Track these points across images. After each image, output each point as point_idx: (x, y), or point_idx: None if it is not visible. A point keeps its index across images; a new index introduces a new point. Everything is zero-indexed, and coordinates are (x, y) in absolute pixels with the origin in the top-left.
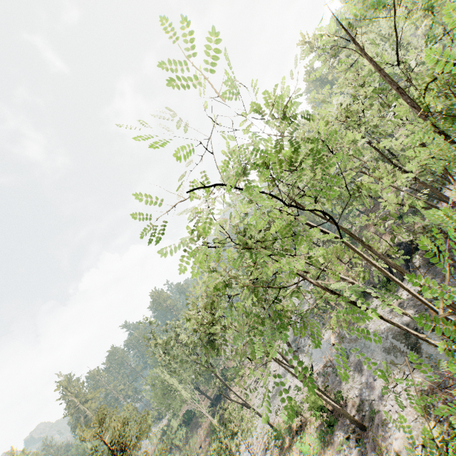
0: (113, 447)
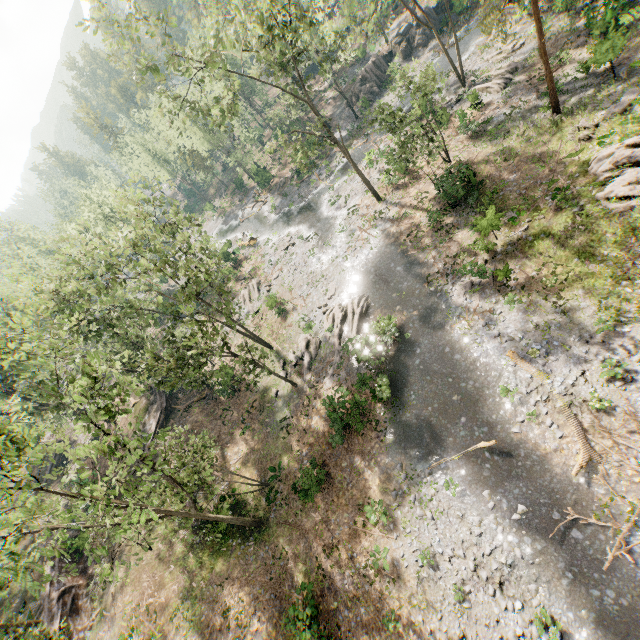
0: None
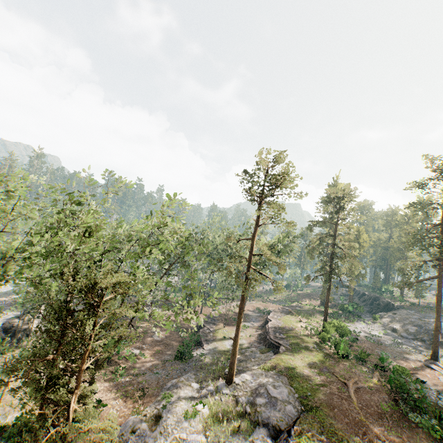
0: None
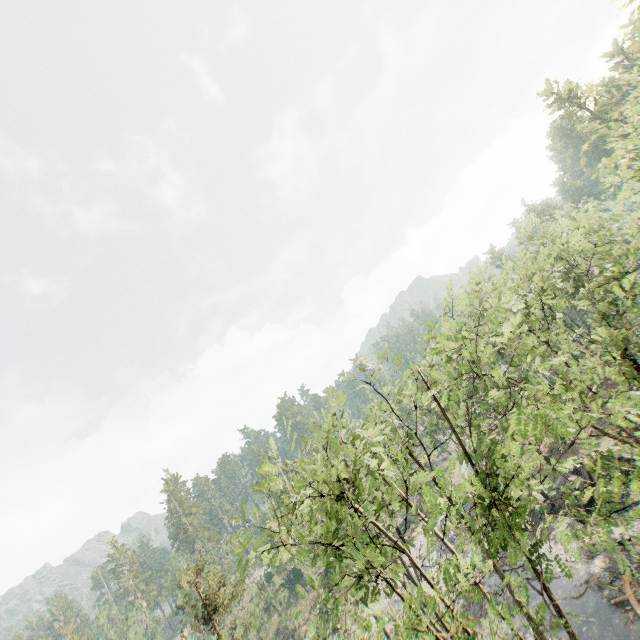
0: (209, 599)
